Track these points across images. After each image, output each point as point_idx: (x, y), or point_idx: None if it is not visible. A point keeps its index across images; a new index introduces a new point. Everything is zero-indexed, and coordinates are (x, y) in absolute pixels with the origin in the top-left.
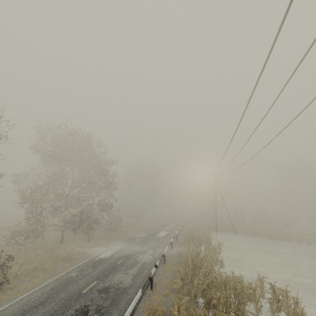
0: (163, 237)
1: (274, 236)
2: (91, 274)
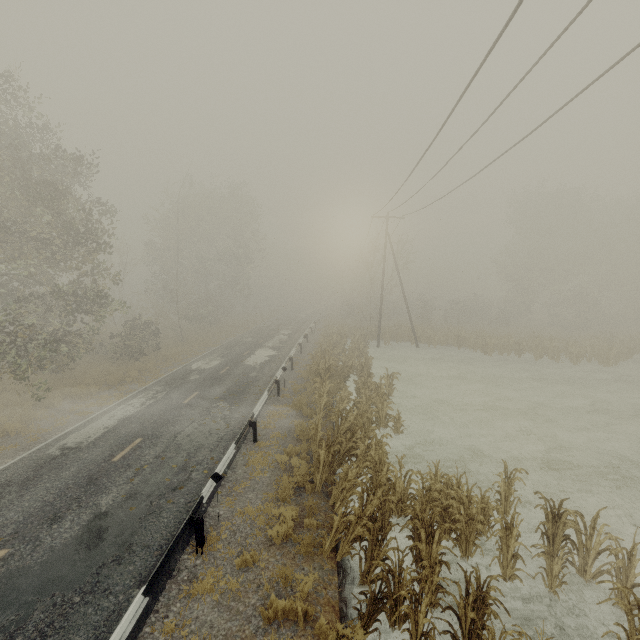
0: (260, 366)
1: (494, 346)
2: (2, 519)
